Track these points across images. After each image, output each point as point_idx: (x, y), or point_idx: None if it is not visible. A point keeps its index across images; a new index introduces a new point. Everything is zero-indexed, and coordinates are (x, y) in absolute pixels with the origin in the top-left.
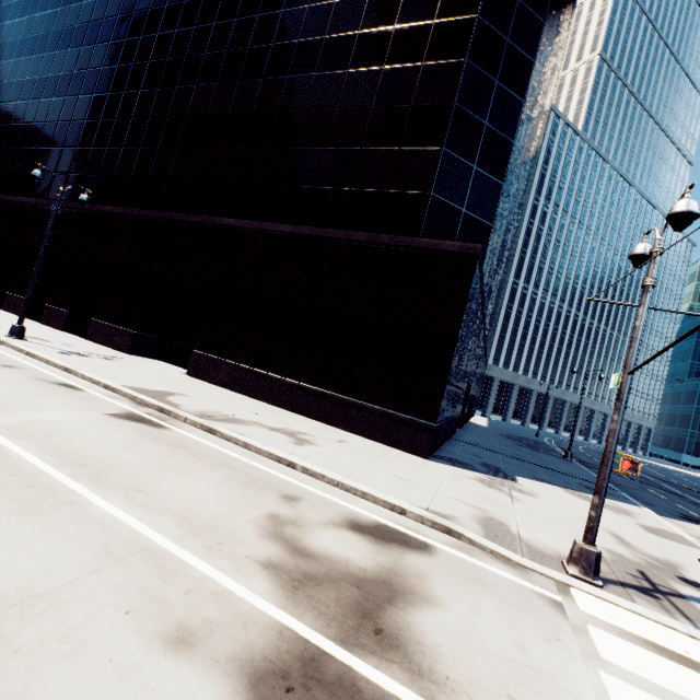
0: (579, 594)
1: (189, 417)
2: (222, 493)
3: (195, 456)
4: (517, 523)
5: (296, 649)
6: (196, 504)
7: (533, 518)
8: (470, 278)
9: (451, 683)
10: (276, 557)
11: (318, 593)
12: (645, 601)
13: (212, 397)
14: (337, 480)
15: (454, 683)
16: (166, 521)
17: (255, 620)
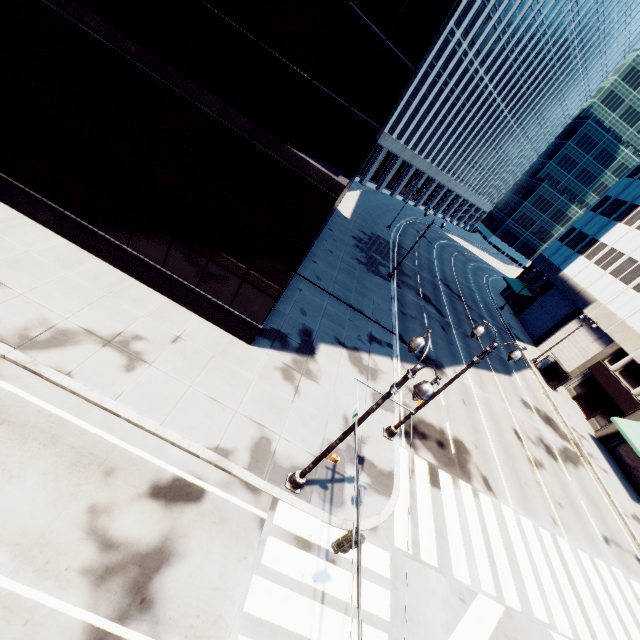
0: (281, 506)
1: (8, 355)
2: (49, 493)
3: (21, 436)
4: (281, 434)
5: (92, 637)
6: (26, 520)
7: (296, 422)
8: (323, 218)
9: (171, 621)
10: (88, 559)
11: (113, 583)
12: (318, 495)
13: (35, 274)
14: (153, 432)
15: (173, 620)
16: (3, 555)
17: (69, 627)
